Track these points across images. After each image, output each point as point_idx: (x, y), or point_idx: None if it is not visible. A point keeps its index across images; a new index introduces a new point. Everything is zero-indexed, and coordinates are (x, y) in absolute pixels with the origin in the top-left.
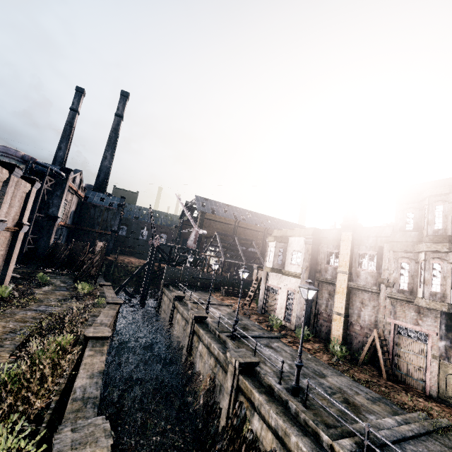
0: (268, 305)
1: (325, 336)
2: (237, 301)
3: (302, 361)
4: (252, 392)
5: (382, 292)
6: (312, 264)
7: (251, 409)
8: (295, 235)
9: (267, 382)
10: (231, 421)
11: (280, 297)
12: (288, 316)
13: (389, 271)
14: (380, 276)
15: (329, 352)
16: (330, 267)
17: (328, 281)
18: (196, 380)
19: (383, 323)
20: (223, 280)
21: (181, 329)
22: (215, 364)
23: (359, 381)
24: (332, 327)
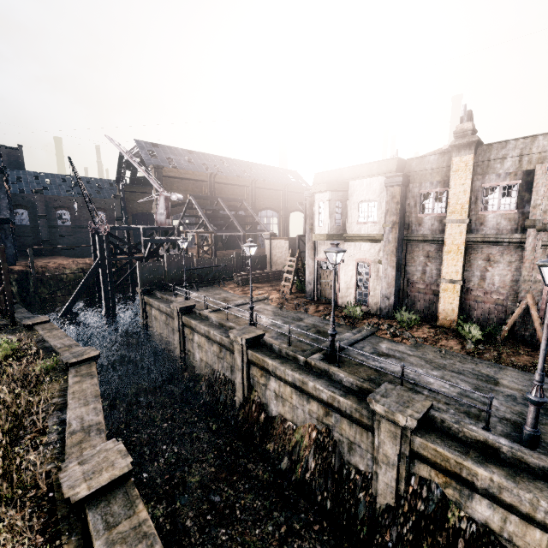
0: (322, 287)
1: (422, 312)
2: (266, 289)
3: (443, 363)
4: (465, 466)
5: (530, 239)
6: (401, 217)
7: (460, 489)
8: (362, 176)
9: (473, 437)
10: (409, 504)
11: (343, 274)
12: (362, 297)
13: (544, 207)
14: (525, 217)
15: (450, 335)
16: (427, 217)
17: (426, 238)
18: (284, 434)
19: (531, 282)
20: (229, 264)
21: (213, 357)
22: (326, 411)
23: (528, 370)
24: (441, 300)
